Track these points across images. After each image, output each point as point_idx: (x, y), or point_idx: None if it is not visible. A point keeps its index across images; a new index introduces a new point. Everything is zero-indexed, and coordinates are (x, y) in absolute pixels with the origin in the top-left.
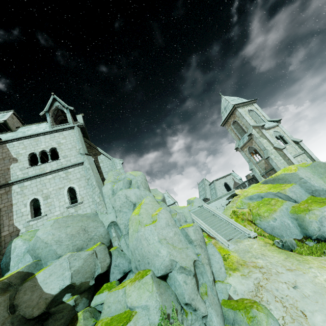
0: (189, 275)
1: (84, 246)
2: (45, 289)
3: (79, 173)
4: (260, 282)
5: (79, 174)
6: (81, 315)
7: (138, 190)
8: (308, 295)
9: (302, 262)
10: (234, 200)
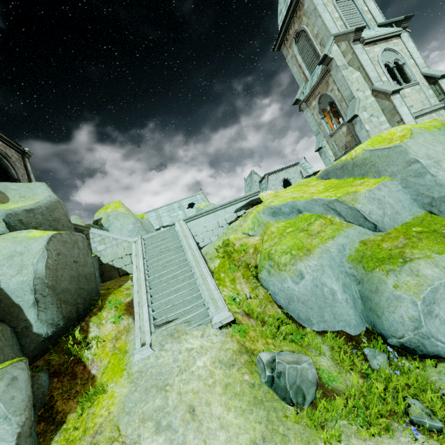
0: None
1: None
2: None
3: None
4: None
5: None
6: None
7: None
8: None
9: None
10: (248, 214)
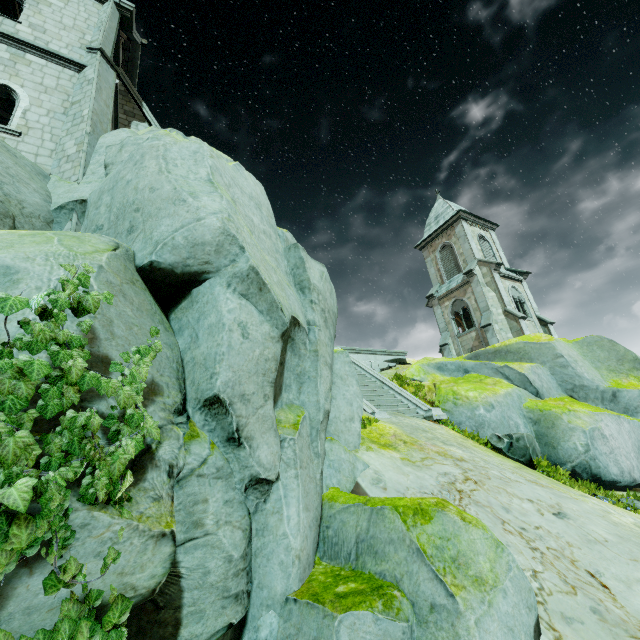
0: (268, 321)
1: None
2: None
3: (56, 80)
4: (455, 483)
5: (54, 82)
6: None
7: None
8: (605, 540)
9: (561, 485)
10: (400, 367)
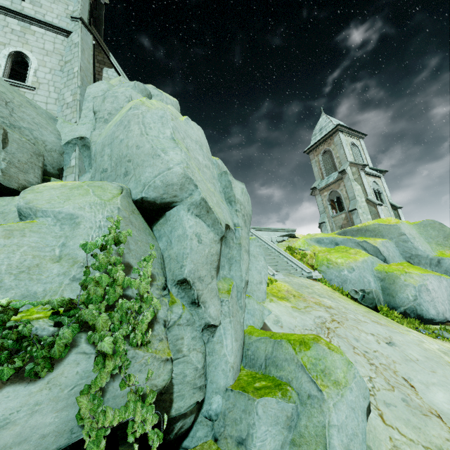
0: (212, 231)
1: None
2: None
3: (52, 45)
4: (325, 323)
5: (52, 46)
6: None
7: None
8: (417, 359)
9: (394, 323)
10: (291, 240)
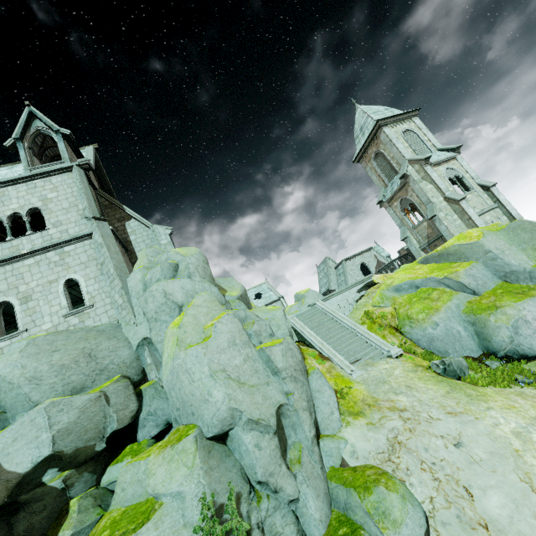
0: (266, 433)
1: (87, 384)
2: (5, 465)
3: (85, 254)
4: (397, 437)
5: (85, 256)
6: (75, 505)
7: (190, 282)
8: (480, 459)
9: (476, 399)
10: (369, 293)
